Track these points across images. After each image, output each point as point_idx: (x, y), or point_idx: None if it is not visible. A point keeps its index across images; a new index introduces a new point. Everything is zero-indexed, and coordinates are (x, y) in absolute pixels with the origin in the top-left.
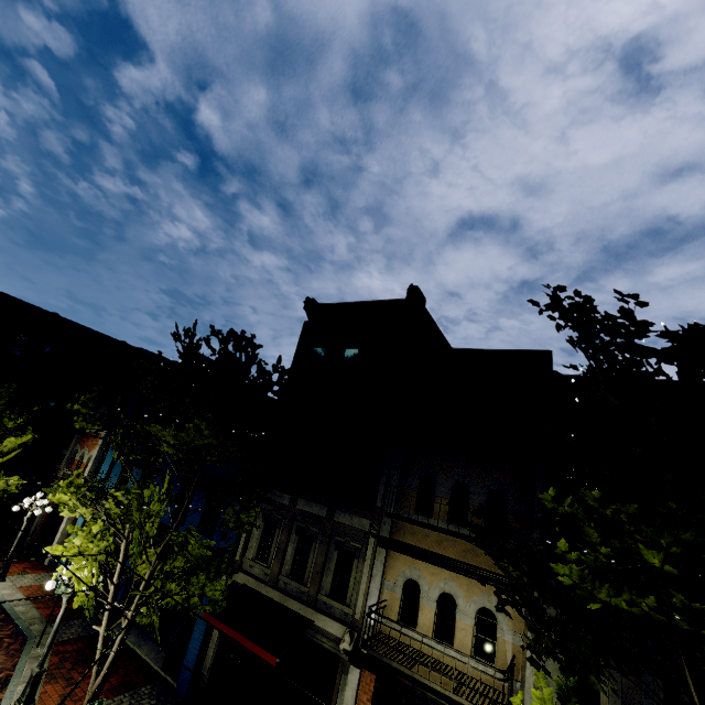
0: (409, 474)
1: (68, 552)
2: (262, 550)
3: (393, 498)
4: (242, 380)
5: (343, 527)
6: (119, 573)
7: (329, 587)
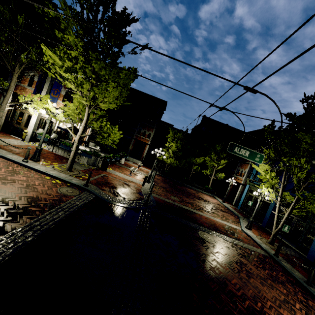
0: None
1: (264, 179)
2: None
3: None
4: None
5: None
6: (280, 195)
7: None
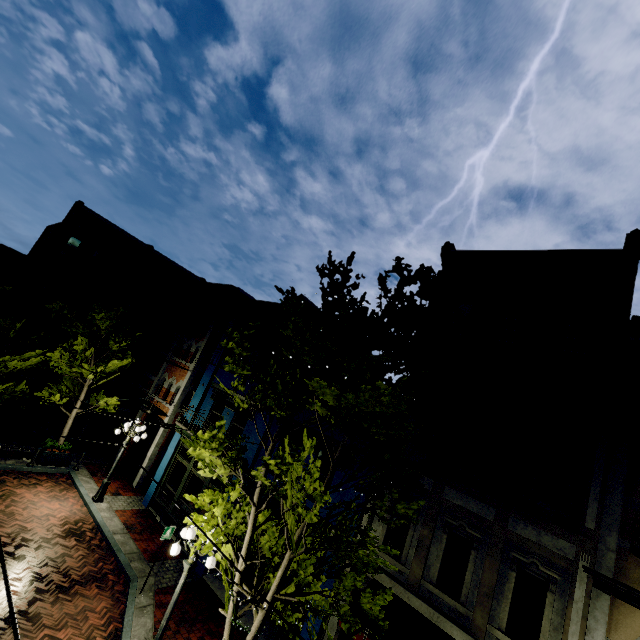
0: (638, 491)
1: (208, 523)
2: (392, 538)
3: (616, 522)
4: (409, 333)
5: (526, 542)
6: (247, 547)
7: (505, 620)
